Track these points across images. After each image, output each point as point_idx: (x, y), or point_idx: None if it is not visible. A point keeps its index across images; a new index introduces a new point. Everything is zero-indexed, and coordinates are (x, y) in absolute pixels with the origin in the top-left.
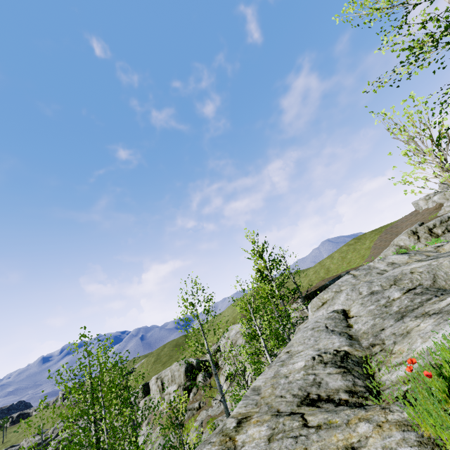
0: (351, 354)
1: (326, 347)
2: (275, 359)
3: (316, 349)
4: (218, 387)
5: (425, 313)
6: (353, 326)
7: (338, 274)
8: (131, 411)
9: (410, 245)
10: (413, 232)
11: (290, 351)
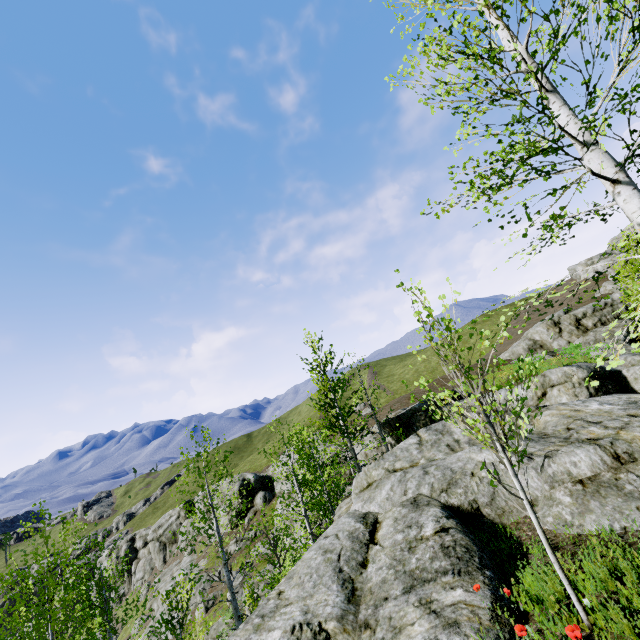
0: (333, 639)
1: (315, 611)
2: (263, 602)
3: (305, 609)
4: (227, 582)
5: (428, 602)
6: (368, 566)
7: (446, 377)
8: (102, 621)
9: (548, 341)
10: (555, 322)
11: (282, 594)
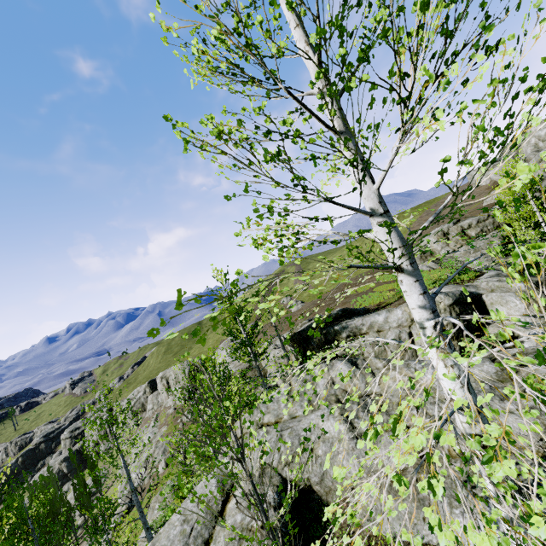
0: None
1: None
2: None
3: None
4: (135, 504)
5: None
6: (210, 545)
7: (350, 283)
8: None
9: (438, 249)
10: (444, 233)
11: None
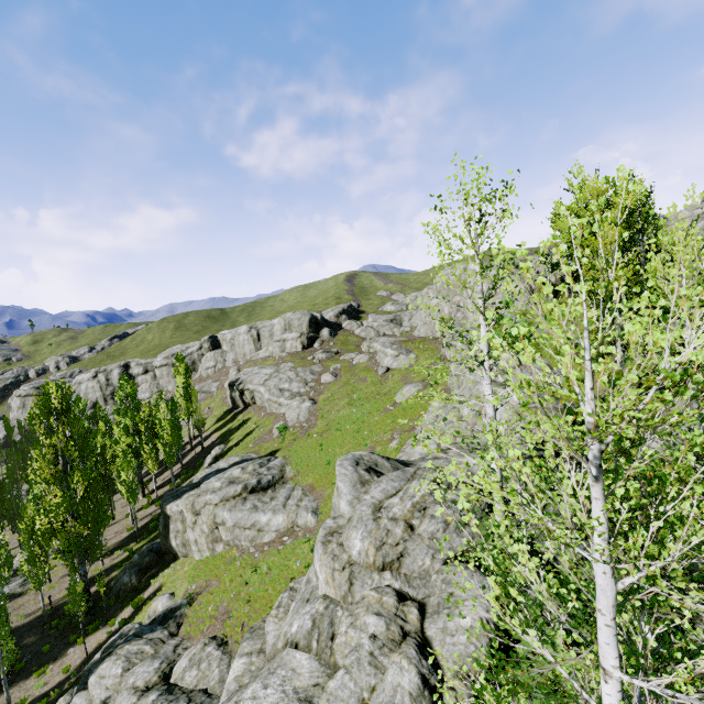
0: None
1: None
2: None
3: None
4: None
5: None
6: None
7: None
8: None
9: None
10: None
11: None
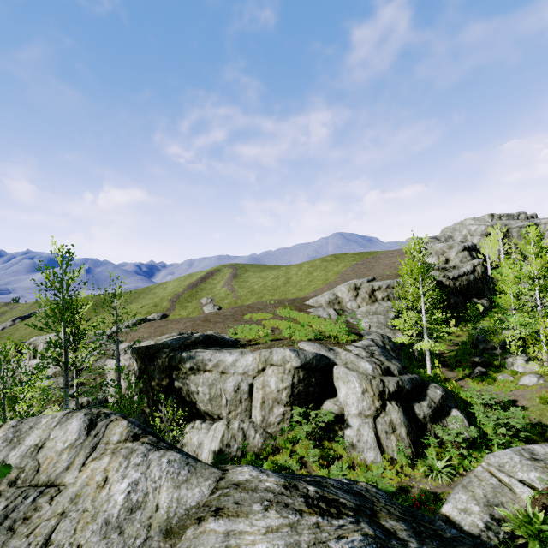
0: None
1: None
2: None
3: None
4: None
5: None
6: None
7: (255, 306)
8: None
9: (346, 300)
10: (356, 287)
11: None
